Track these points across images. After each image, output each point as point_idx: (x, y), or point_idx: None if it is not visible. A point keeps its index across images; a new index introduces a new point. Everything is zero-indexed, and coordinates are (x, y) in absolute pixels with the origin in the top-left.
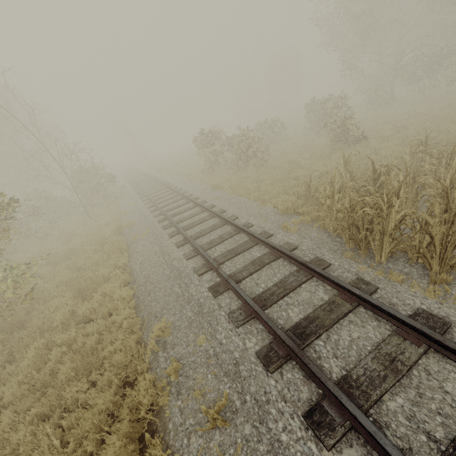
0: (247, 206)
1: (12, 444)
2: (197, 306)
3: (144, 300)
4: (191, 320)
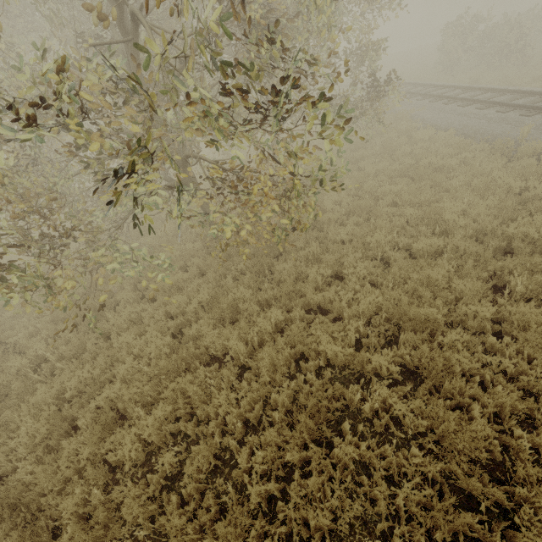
0: (536, 90)
1: (446, 167)
2: (541, 127)
3: (476, 132)
4: (539, 132)
